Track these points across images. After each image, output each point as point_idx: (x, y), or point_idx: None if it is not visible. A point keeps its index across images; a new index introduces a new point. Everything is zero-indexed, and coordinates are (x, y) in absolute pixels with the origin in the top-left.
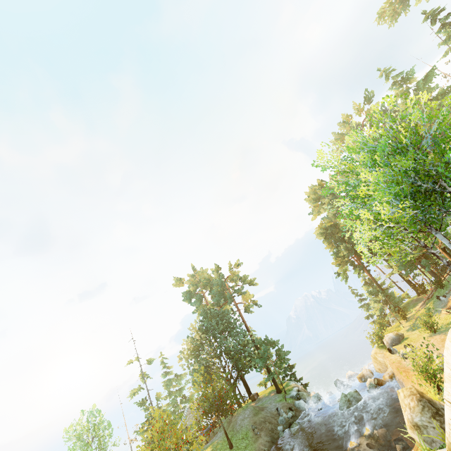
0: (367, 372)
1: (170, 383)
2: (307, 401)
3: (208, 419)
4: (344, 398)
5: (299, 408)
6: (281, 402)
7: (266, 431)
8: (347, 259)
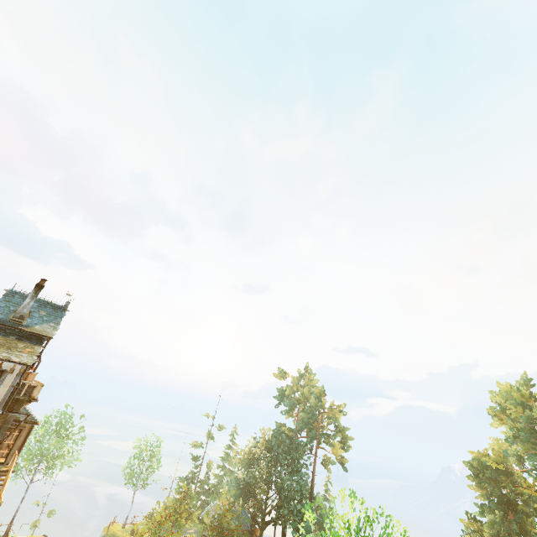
0: None
1: (227, 459)
2: None
3: None
4: None
5: None
6: None
7: None
8: (492, 536)
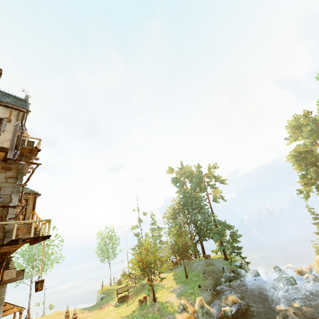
0: (306, 269)
1: (154, 230)
2: (247, 272)
3: (175, 256)
4: (281, 279)
5: (239, 273)
6: (227, 265)
7: (212, 277)
8: (314, 181)
